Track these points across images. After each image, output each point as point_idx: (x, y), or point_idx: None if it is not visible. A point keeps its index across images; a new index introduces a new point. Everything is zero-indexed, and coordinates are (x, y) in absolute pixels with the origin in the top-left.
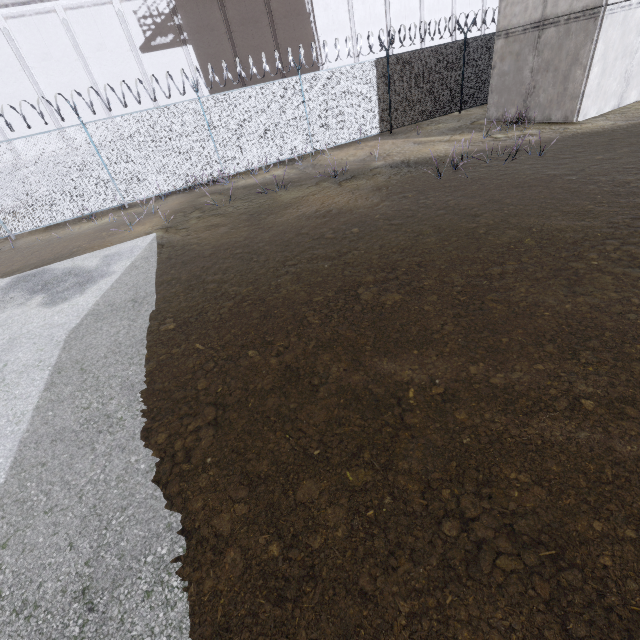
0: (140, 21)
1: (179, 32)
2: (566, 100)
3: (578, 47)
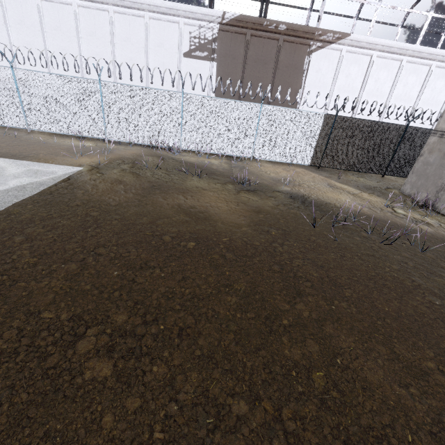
0: (191, 38)
1: (212, 53)
2: None
3: None
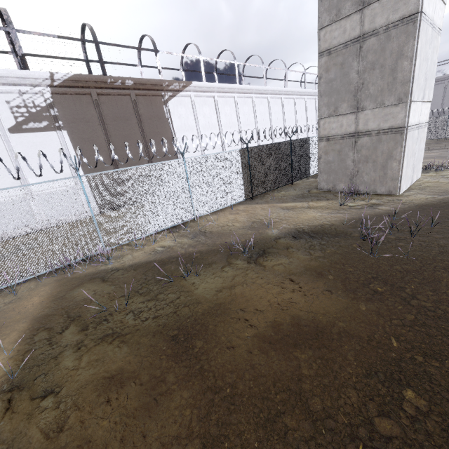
0: (12, 109)
1: (54, 120)
2: (387, 180)
3: (390, 149)
